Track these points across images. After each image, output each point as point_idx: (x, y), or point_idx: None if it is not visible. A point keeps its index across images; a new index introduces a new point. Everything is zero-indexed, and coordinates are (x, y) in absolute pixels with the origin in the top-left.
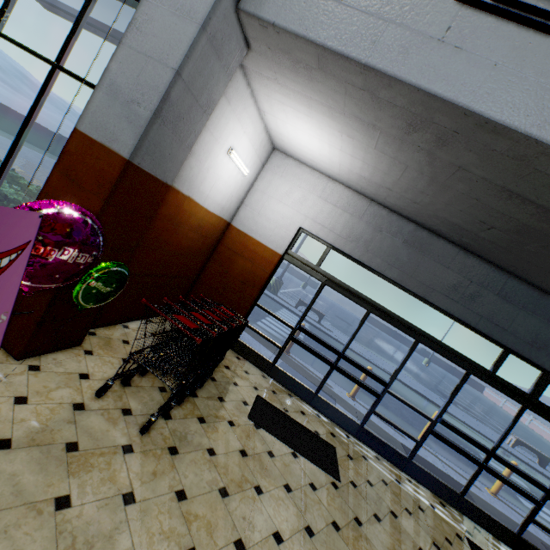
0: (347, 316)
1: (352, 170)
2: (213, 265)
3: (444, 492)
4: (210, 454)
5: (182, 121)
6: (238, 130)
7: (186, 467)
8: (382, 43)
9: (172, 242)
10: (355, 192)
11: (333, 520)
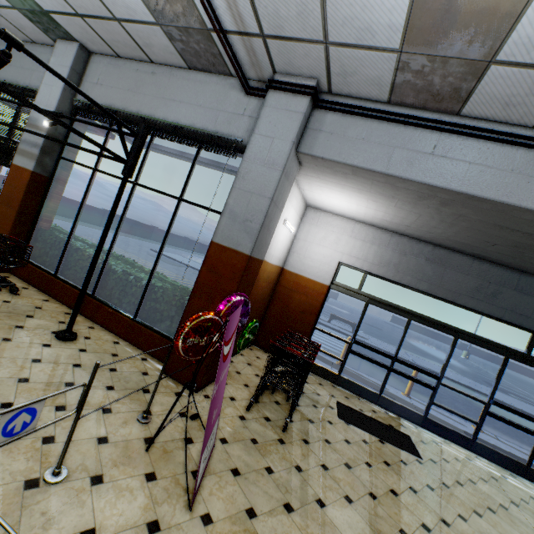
0: (374, 321)
1: (376, 217)
2: (275, 303)
3: (512, 465)
4: (327, 442)
5: (271, 222)
6: (289, 206)
7: (318, 451)
8: (394, 160)
9: (254, 294)
10: (378, 228)
11: (426, 484)
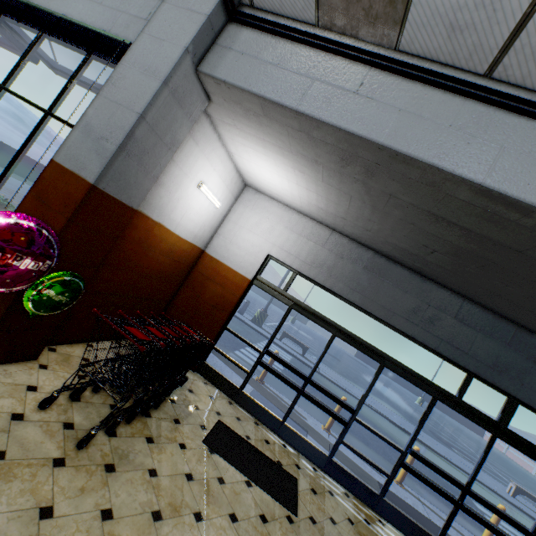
0: (336, 352)
1: (311, 202)
2: (186, 290)
3: None
4: (150, 474)
5: (147, 155)
6: (208, 167)
7: (121, 485)
8: (310, 95)
9: (142, 264)
10: (318, 223)
11: None
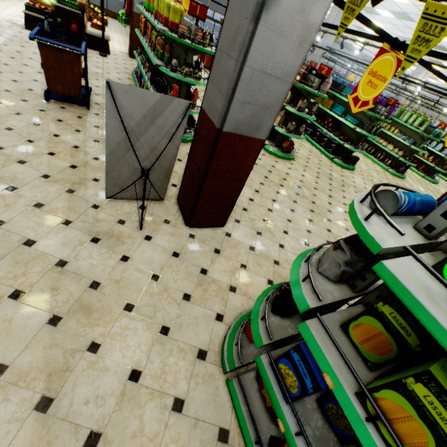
0: None
1: None
2: None
3: None
4: None
5: None
6: None
7: None
8: None
9: None
10: None
11: None
